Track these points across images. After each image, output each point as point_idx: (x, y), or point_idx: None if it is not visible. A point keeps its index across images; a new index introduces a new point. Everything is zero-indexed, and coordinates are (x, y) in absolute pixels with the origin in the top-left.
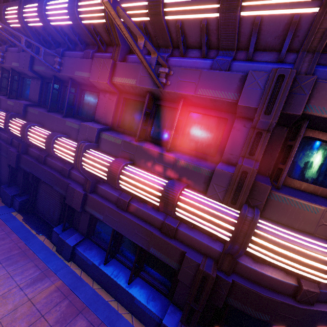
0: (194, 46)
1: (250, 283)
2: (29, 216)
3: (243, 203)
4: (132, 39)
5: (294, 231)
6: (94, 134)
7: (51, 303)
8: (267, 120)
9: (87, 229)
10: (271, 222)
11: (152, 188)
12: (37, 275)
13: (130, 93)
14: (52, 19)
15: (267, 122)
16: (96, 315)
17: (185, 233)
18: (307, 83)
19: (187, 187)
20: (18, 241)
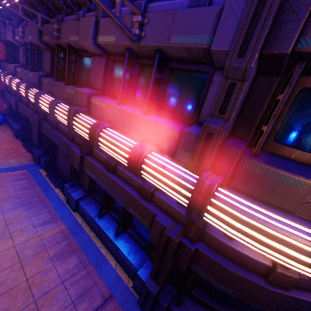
0: None
1: (216, 255)
2: (51, 173)
3: (207, 170)
4: None
5: (265, 206)
6: (84, 98)
7: (54, 241)
8: (240, 65)
9: (88, 187)
10: (240, 193)
11: (122, 151)
12: (48, 219)
13: (116, 54)
14: None
15: (240, 68)
16: (87, 256)
17: (160, 197)
18: (305, 0)
19: (158, 151)
20: (39, 191)
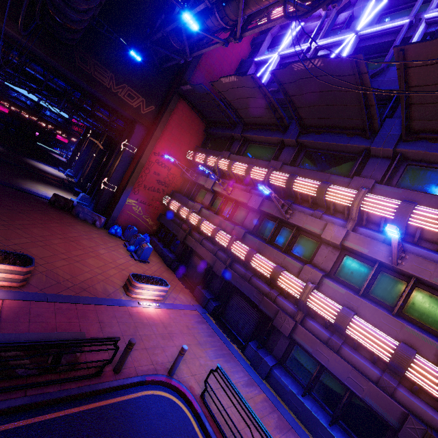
0: (428, 240)
1: None
2: (218, 322)
3: None
4: (397, 248)
5: None
6: (318, 278)
7: (266, 409)
8: None
9: (282, 354)
10: None
11: (383, 343)
12: (247, 380)
13: (353, 253)
14: (296, 187)
15: None
16: None
17: (405, 395)
18: None
19: (416, 353)
20: (222, 342)
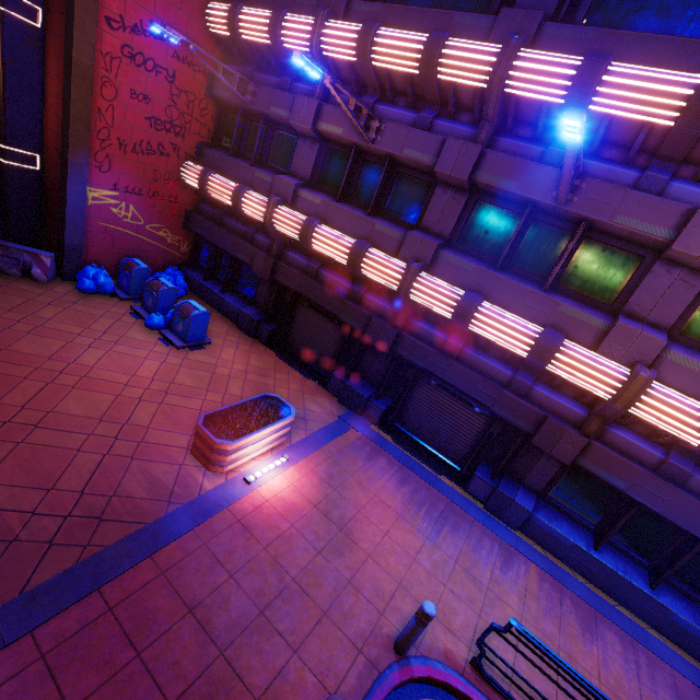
0: None
1: None
2: (397, 436)
3: None
4: None
5: None
6: (656, 350)
7: (553, 599)
8: None
9: (545, 485)
10: None
11: None
12: (499, 550)
13: None
14: (606, 102)
15: None
16: (618, 626)
17: None
18: None
19: None
20: (426, 485)
